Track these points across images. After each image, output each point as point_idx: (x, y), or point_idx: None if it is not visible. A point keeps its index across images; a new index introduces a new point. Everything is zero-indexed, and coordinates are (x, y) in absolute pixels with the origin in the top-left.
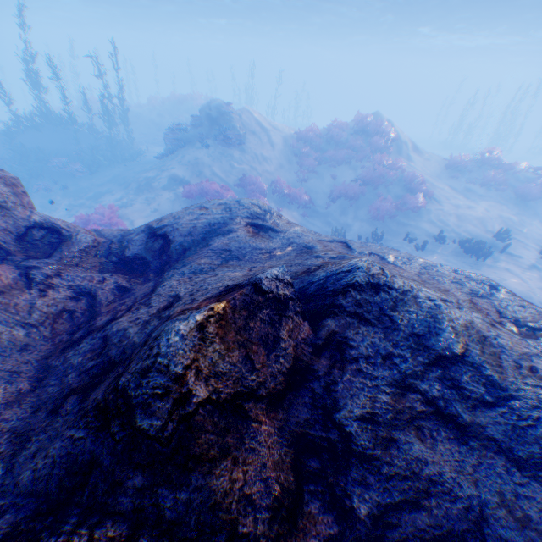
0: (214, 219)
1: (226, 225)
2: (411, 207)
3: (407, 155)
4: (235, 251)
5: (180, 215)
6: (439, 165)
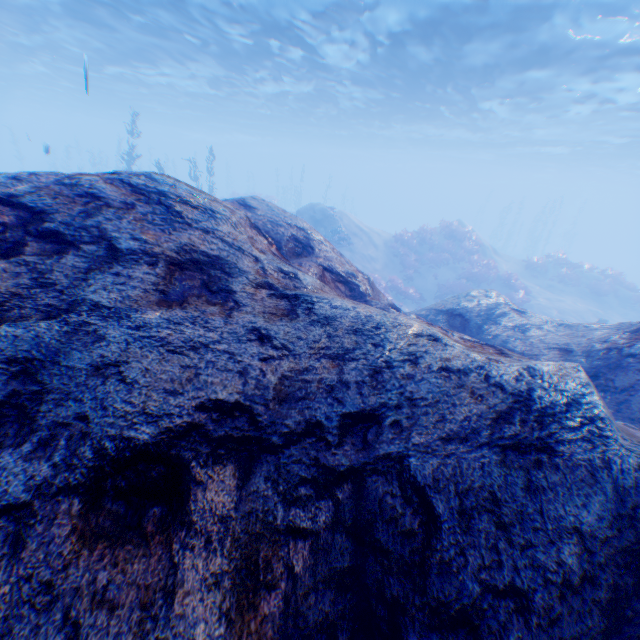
0: (487, 303)
1: (494, 307)
2: (516, 301)
3: (490, 257)
4: (517, 324)
5: (454, 300)
6: (518, 266)
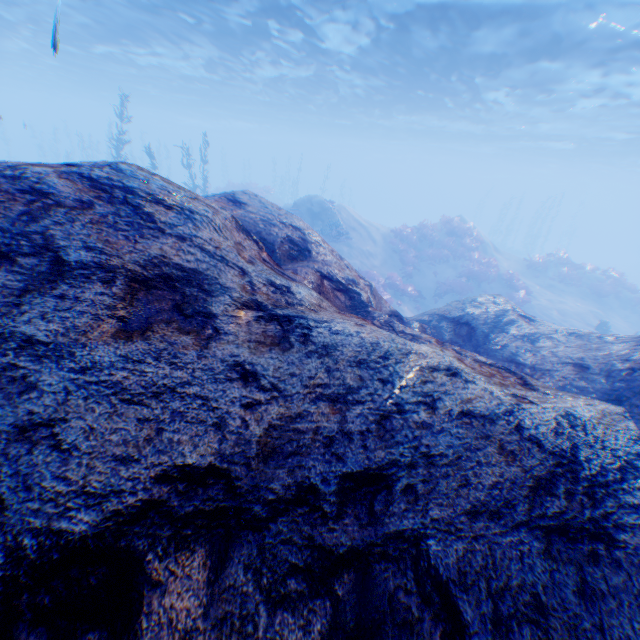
0: (494, 310)
1: (502, 314)
2: (517, 301)
3: (491, 254)
4: (526, 334)
5: (459, 306)
6: (519, 264)
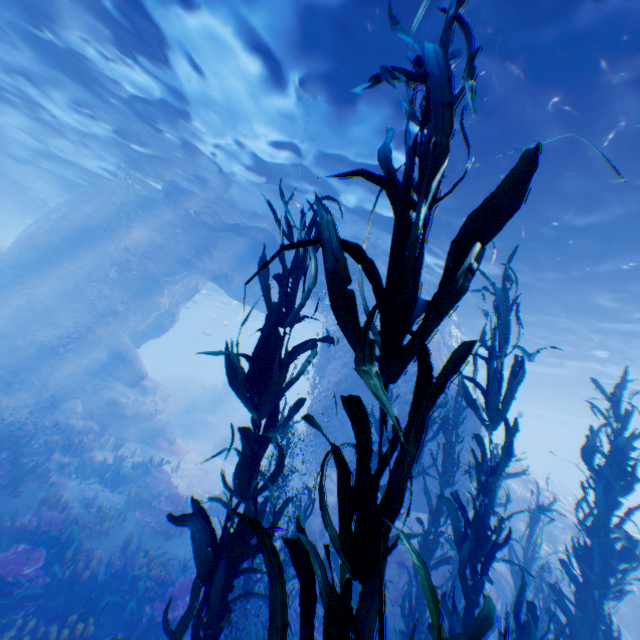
0: None
1: None
2: None
3: None
4: None
5: None
6: None
